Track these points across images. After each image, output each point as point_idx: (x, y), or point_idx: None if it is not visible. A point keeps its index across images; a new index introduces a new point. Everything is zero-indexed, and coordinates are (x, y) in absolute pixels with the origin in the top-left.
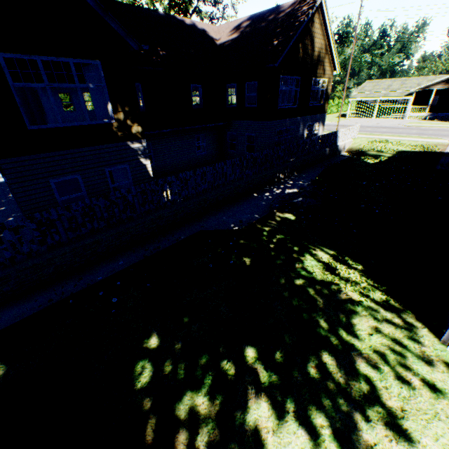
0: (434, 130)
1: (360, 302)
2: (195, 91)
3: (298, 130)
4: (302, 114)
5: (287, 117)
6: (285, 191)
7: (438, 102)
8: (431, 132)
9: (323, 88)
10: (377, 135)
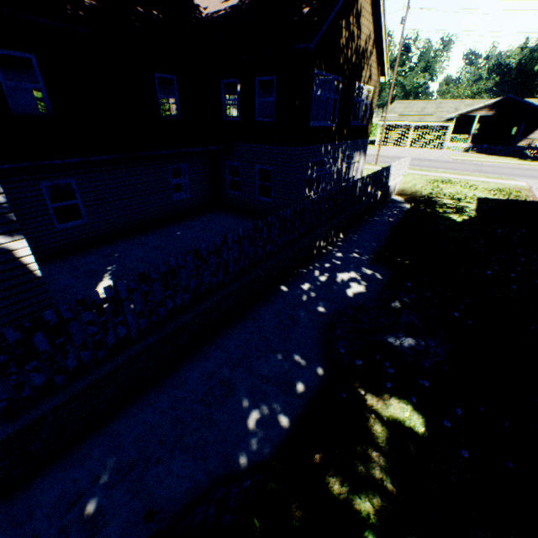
0: (491, 167)
1: None
2: (173, 95)
3: (335, 163)
4: (341, 137)
5: (323, 141)
6: (337, 278)
7: (478, 132)
8: (491, 170)
9: (367, 101)
10: (430, 171)
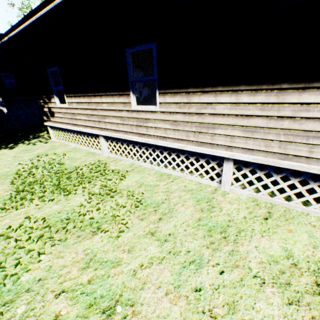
0: None
1: (44, 137)
2: None
3: None
4: None
5: None
6: None
7: None
8: None
9: None
10: None
